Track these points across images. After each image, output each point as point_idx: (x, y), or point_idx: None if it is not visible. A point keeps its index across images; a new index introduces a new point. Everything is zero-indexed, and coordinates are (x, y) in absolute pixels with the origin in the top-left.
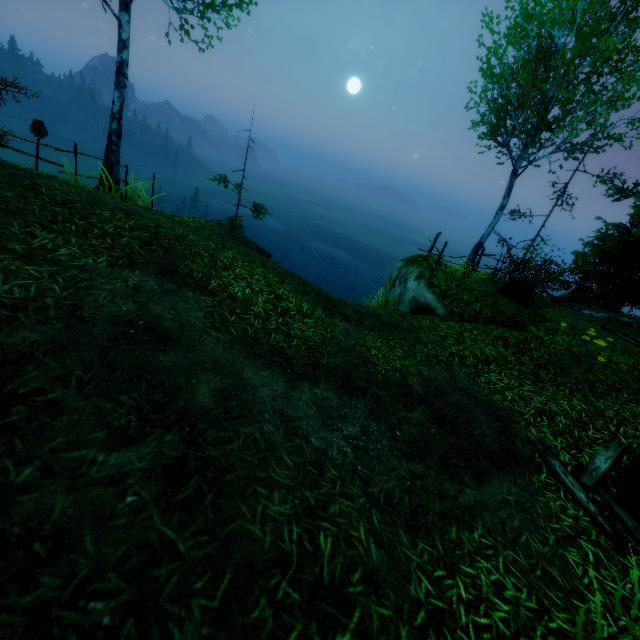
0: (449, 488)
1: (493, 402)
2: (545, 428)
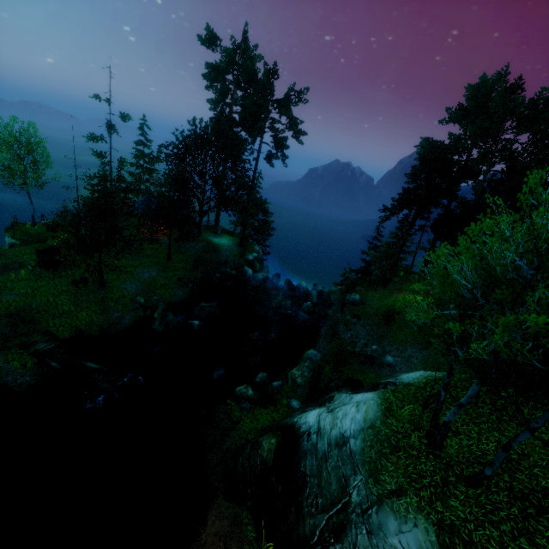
0: (0, 274)
1: (21, 262)
2: (32, 262)
